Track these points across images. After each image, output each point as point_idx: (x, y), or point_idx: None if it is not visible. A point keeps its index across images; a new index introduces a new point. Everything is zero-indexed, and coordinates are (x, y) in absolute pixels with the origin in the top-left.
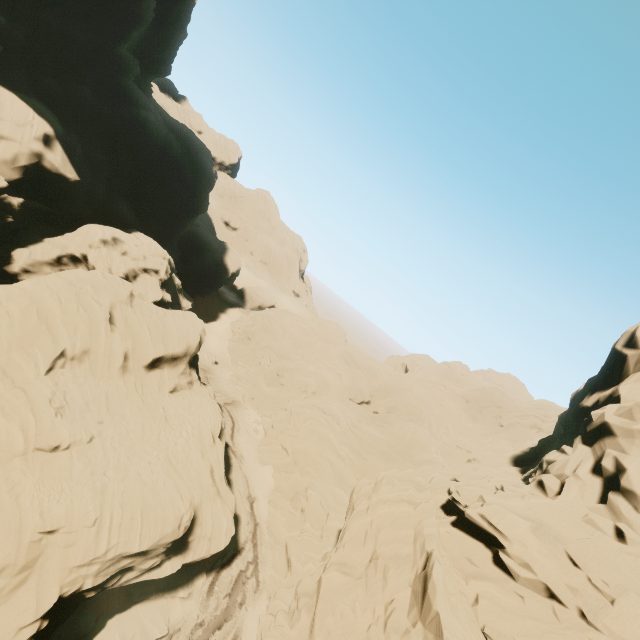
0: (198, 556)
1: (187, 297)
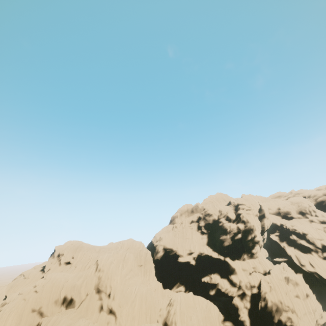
0: None
1: None
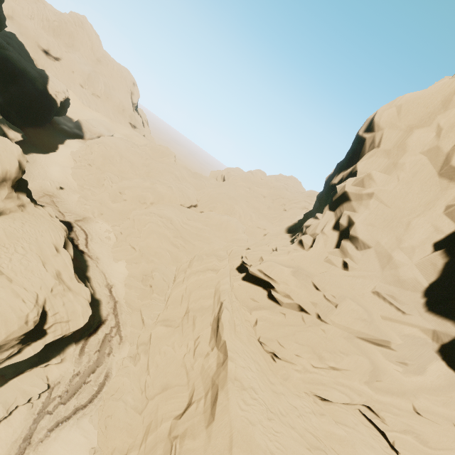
0: (59, 336)
1: (13, 128)
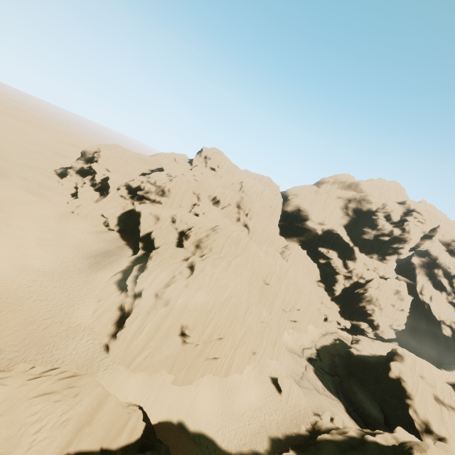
0: None
1: None
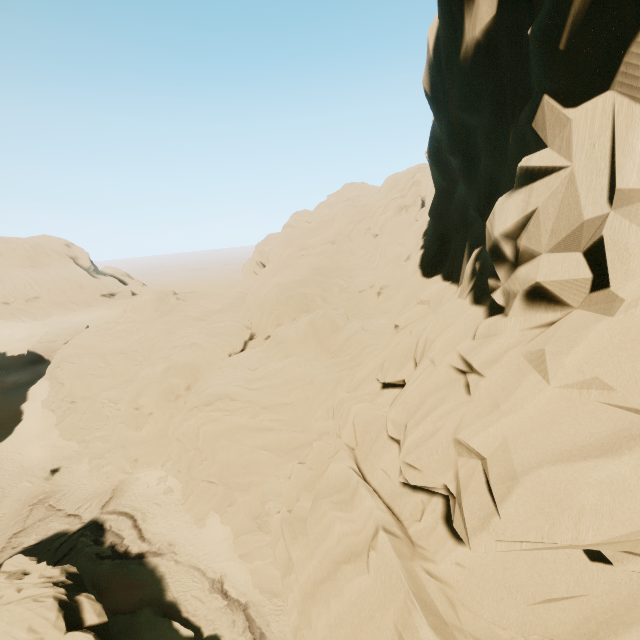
0: None
1: None
